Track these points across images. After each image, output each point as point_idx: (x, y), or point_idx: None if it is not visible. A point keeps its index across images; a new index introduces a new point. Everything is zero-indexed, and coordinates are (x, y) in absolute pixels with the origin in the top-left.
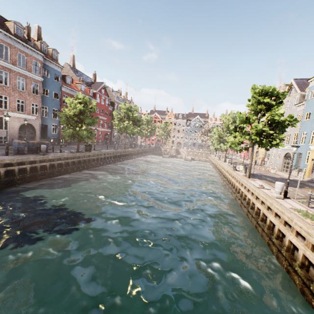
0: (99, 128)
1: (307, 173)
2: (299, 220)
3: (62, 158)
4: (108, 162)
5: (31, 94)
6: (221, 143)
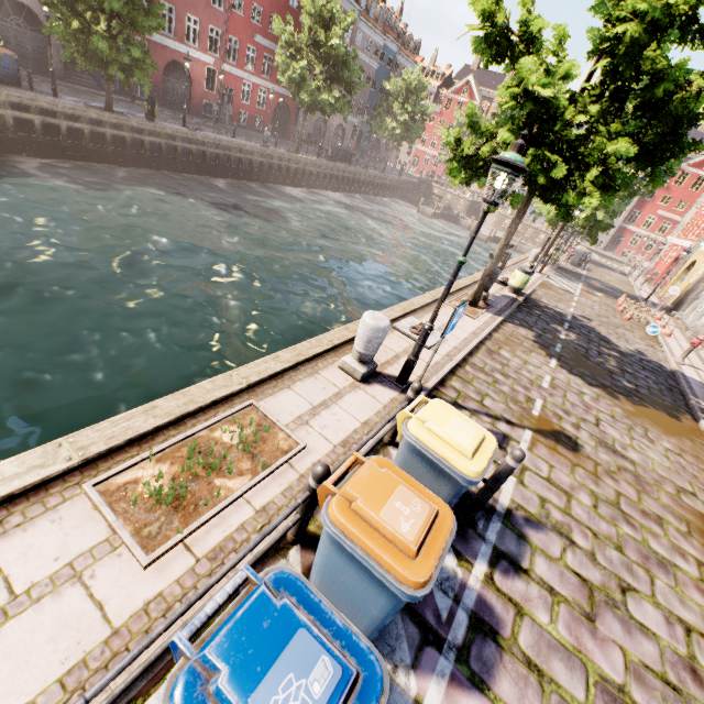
0: (258, 80)
1: None
2: (75, 449)
3: (34, 107)
4: (218, 171)
5: None
6: None
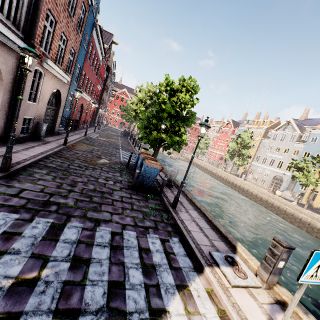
0: None
1: (305, 199)
2: None
3: None
4: None
5: (74, 29)
6: (235, 157)
